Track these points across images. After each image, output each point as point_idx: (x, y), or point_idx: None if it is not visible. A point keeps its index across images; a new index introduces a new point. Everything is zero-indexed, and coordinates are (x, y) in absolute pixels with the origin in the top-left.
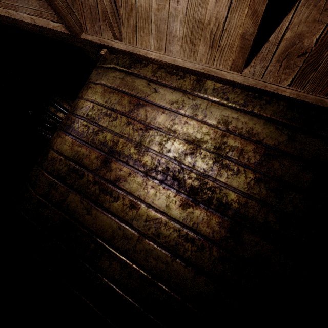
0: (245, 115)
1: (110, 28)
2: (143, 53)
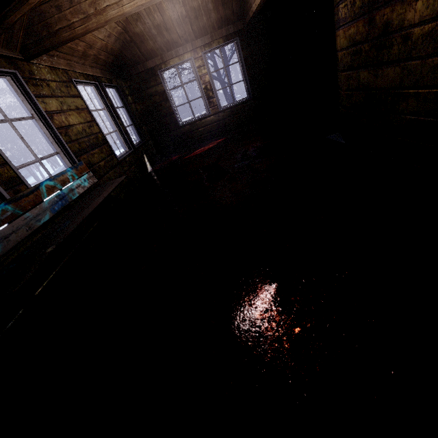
0: None
1: None
2: None
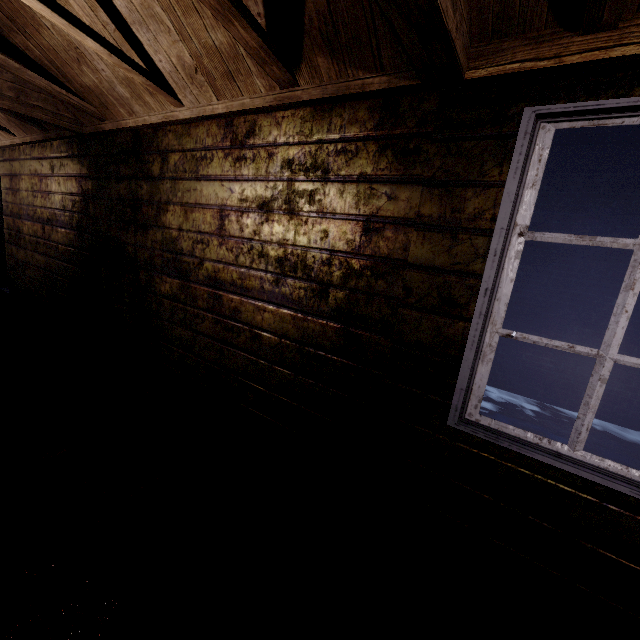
0: (32, 161)
1: None
2: None
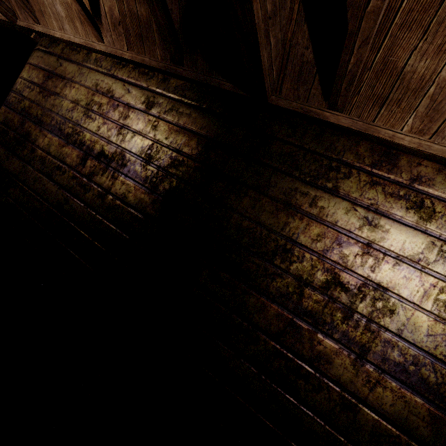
0: (109, 77)
1: (28, 14)
2: (52, 33)
